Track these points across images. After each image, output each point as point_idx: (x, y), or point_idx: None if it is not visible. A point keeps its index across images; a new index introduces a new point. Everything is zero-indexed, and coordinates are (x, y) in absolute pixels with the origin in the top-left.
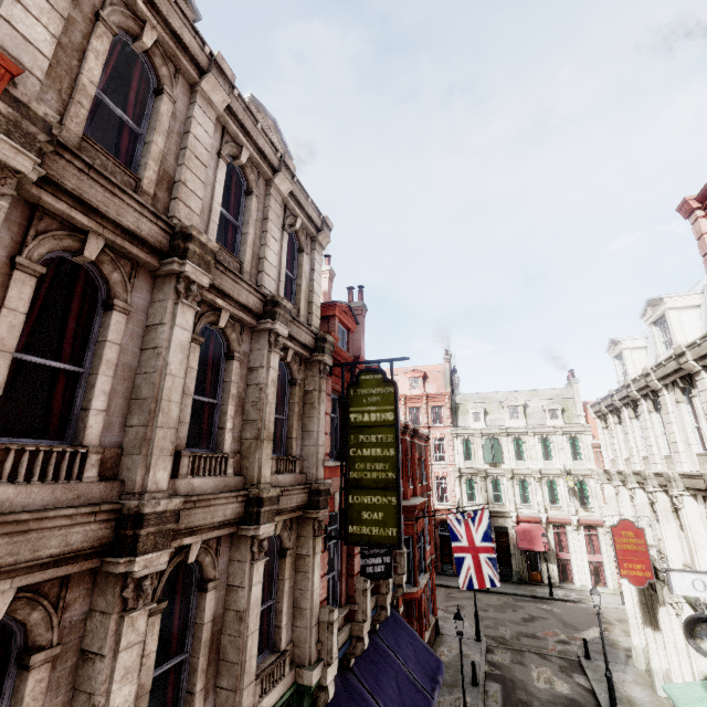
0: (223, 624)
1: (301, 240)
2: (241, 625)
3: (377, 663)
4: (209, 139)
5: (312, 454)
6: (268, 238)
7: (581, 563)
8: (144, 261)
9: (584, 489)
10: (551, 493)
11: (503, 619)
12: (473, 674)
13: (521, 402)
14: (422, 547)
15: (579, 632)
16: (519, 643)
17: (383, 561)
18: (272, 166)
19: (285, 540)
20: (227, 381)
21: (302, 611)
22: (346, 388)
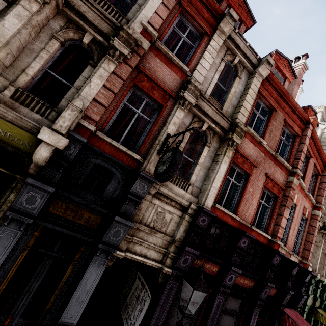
0: None
1: None
2: (325, 257)
3: None
4: None
5: None
6: None
7: None
8: None
9: None
10: None
11: None
12: None
13: None
14: None
15: None
16: None
17: None
18: None
19: None
20: None
21: None
22: None
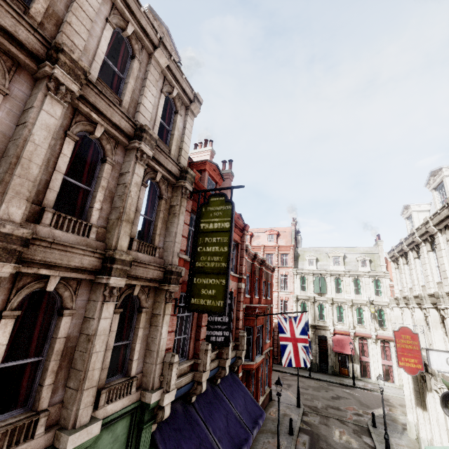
0: (77, 344)
1: (177, 105)
2: (88, 345)
3: (214, 404)
4: (97, 4)
5: (170, 247)
6: (146, 91)
7: (377, 365)
8: (23, 62)
9: (382, 315)
10: (359, 316)
11: (317, 395)
12: (290, 427)
13: (342, 254)
14: (261, 337)
15: (370, 409)
16: (327, 412)
17: (223, 334)
18: (153, 43)
19: (143, 301)
20: (99, 177)
21: (151, 352)
22: (200, 206)
